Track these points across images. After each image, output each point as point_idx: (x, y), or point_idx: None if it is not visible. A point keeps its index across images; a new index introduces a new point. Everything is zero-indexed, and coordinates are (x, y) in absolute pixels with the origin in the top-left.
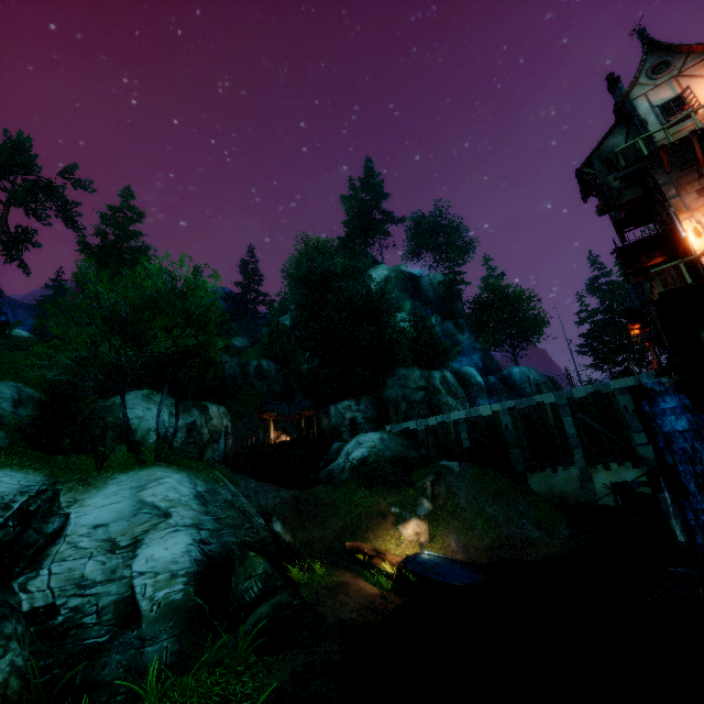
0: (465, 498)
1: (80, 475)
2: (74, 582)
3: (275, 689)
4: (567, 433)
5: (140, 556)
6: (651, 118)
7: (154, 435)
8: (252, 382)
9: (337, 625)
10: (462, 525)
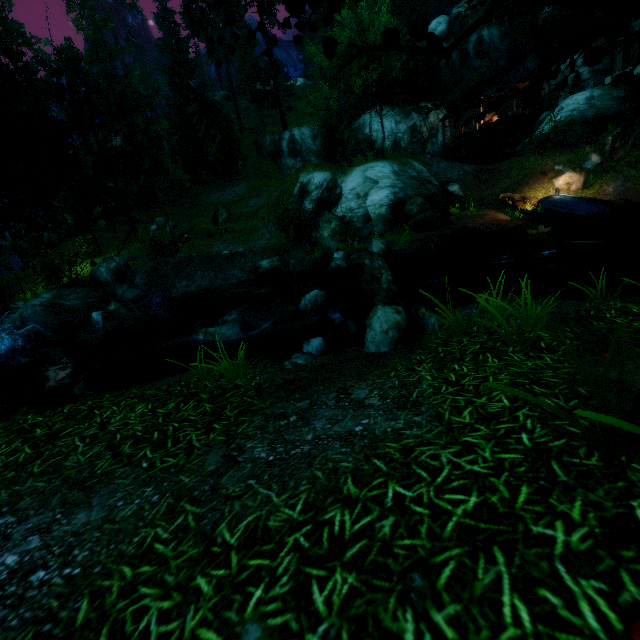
0: None
1: (342, 171)
2: (349, 210)
3: (417, 239)
4: None
5: (368, 200)
6: None
7: (388, 141)
8: (471, 64)
9: (461, 227)
10: (639, 173)
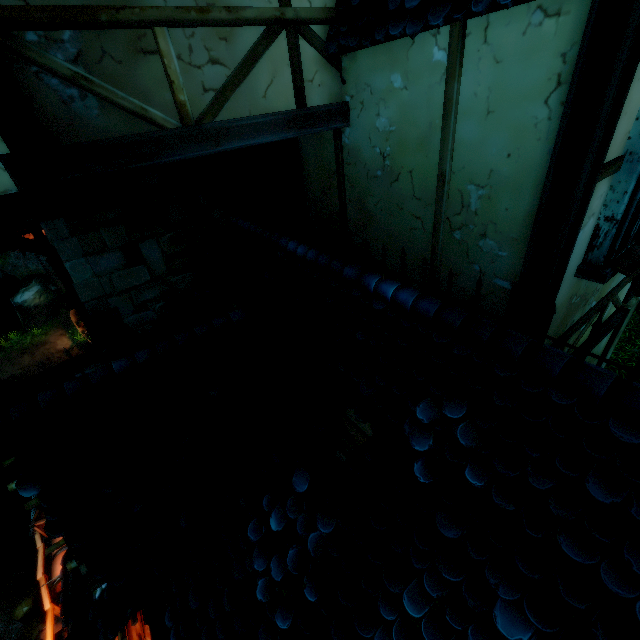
0: None
1: None
2: None
3: None
4: None
5: None
6: None
7: None
8: None
9: None
10: None
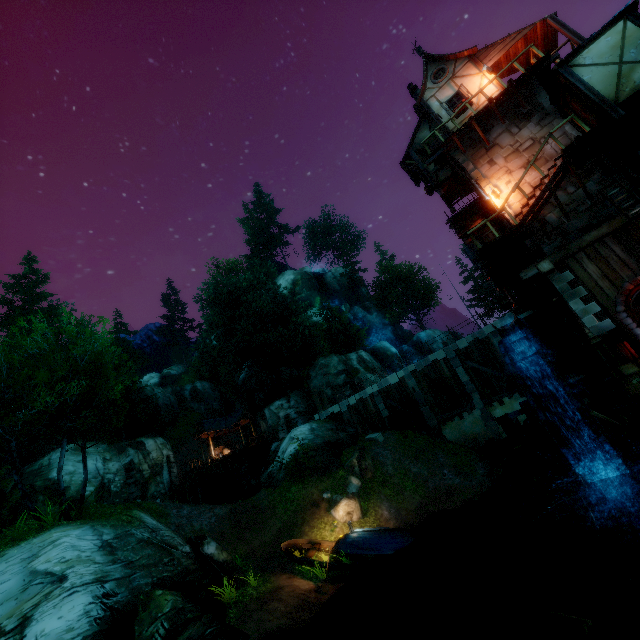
0: (392, 465)
1: None
2: None
3: None
4: (462, 382)
5: (28, 635)
6: (443, 112)
7: (89, 486)
8: (189, 405)
9: (260, 639)
10: (393, 491)
